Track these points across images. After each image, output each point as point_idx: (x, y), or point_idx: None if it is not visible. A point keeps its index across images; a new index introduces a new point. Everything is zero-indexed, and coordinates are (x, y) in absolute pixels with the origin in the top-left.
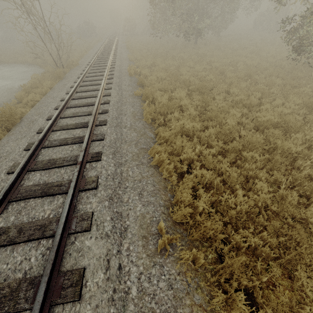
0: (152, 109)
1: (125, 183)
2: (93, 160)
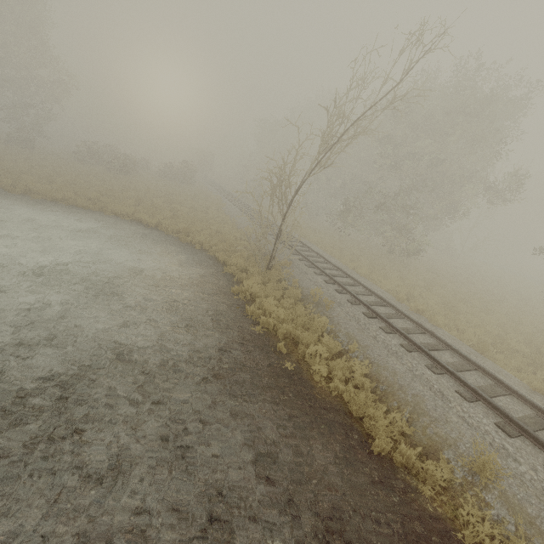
0: None
1: None
2: None
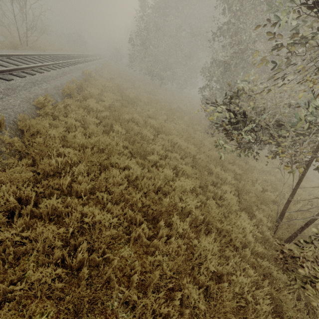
0: (73, 88)
1: None
2: None
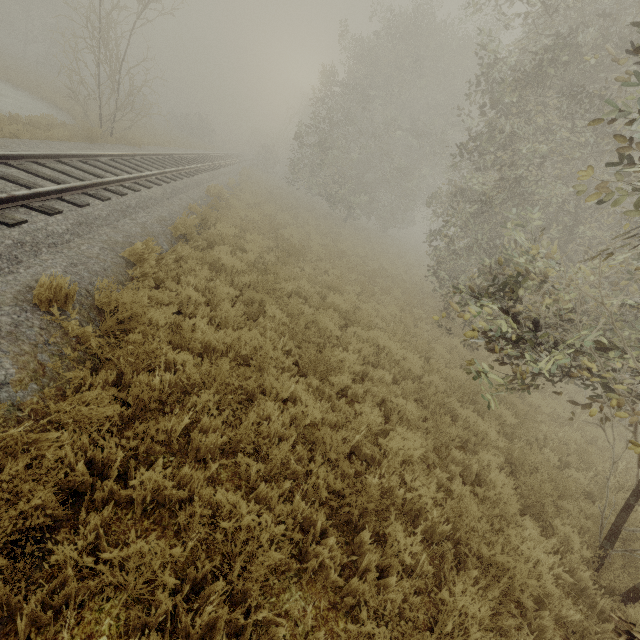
0: (192, 224)
1: (63, 249)
2: (38, 208)
